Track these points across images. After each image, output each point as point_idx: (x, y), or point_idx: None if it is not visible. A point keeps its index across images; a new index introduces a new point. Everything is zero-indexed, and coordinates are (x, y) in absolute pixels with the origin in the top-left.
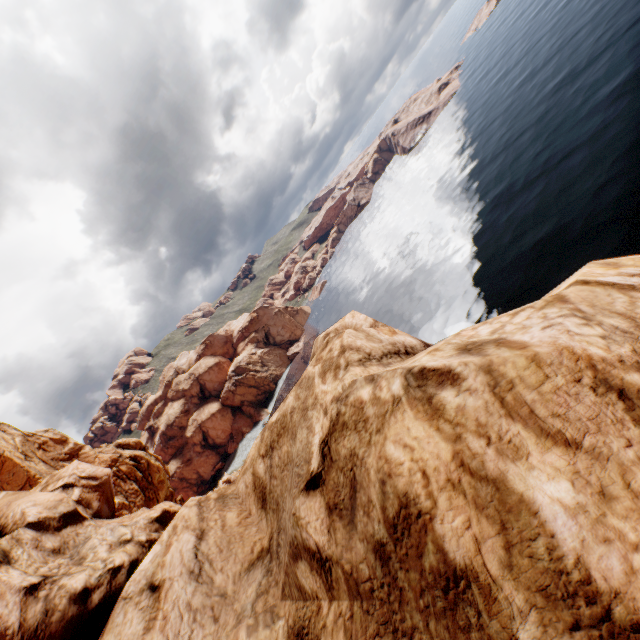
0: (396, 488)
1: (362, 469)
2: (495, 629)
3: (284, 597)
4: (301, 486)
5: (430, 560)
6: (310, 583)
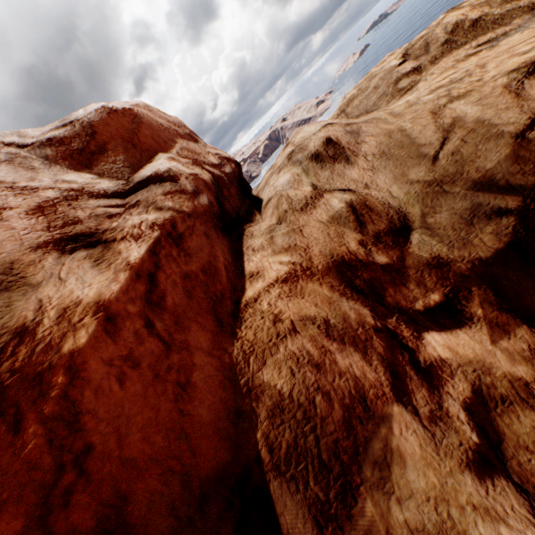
0: (451, 24)
1: (432, 37)
2: (488, 18)
3: (388, 104)
4: (394, 69)
5: (466, 26)
6: (407, 82)
